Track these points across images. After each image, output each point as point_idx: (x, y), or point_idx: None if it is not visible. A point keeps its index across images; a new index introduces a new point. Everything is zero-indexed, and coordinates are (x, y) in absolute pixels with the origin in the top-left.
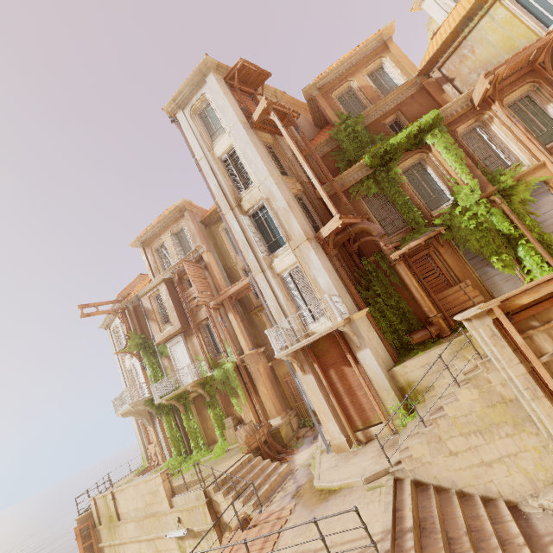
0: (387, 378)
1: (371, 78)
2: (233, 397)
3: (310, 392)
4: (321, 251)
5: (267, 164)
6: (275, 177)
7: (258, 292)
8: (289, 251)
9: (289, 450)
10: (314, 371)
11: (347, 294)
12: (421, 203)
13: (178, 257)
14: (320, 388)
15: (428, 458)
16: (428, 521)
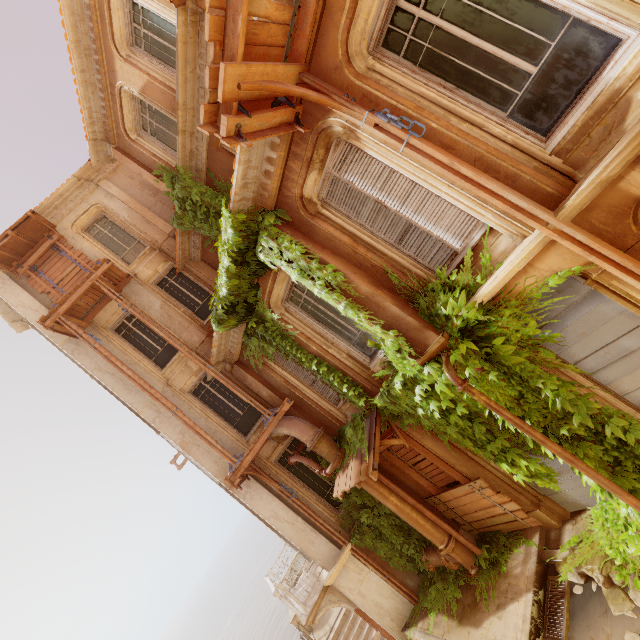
0: None
1: (140, 45)
2: None
3: None
4: (257, 488)
5: (129, 394)
6: (148, 409)
7: None
8: None
9: None
10: None
11: (316, 533)
12: (342, 360)
13: None
14: None
15: None
16: None
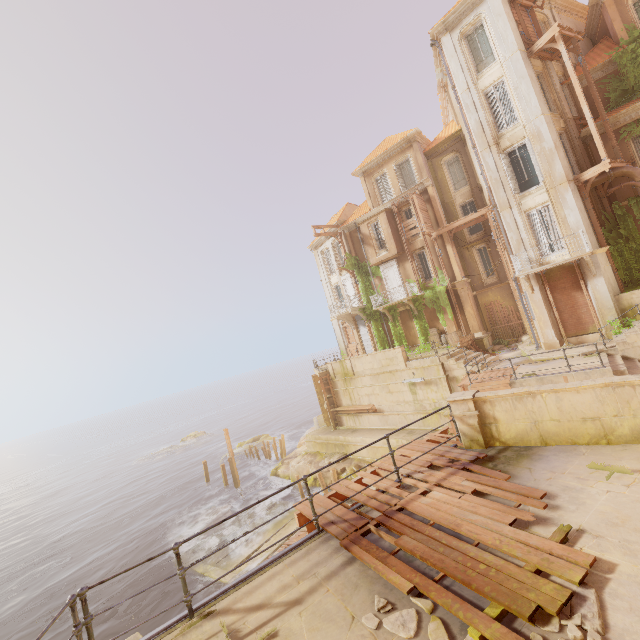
0: (613, 300)
1: None
2: (440, 313)
3: (534, 307)
4: (577, 193)
5: (540, 102)
6: (546, 116)
7: (501, 226)
8: (543, 190)
9: (491, 353)
10: (542, 292)
11: (593, 233)
12: None
13: (400, 188)
14: (544, 304)
15: (639, 344)
16: (632, 366)
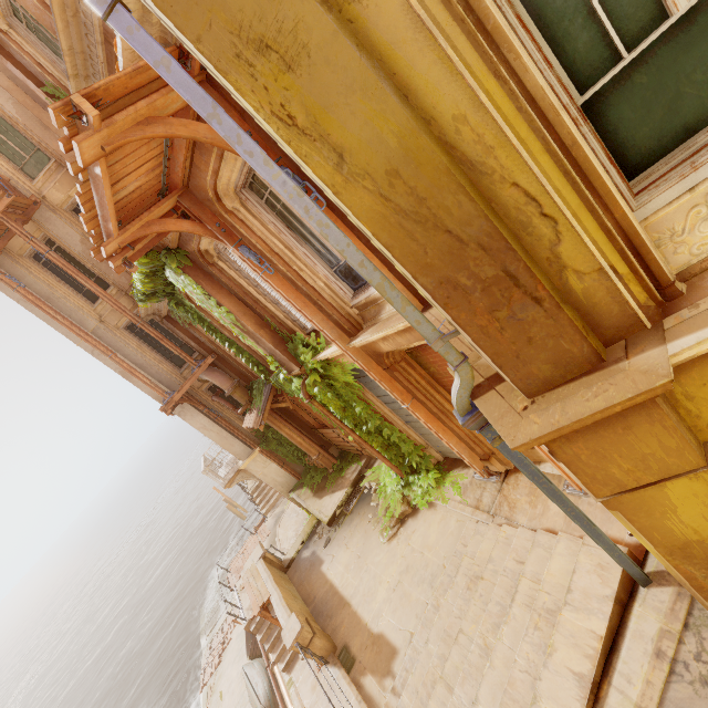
0: (288, 498)
1: None
2: None
3: None
4: (190, 409)
5: (63, 327)
6: (85, 342)
7: None
8: None
9: None
10: None
11: (235, 439)
12: (249, 346)
13: None
14: None
15: None
16: None
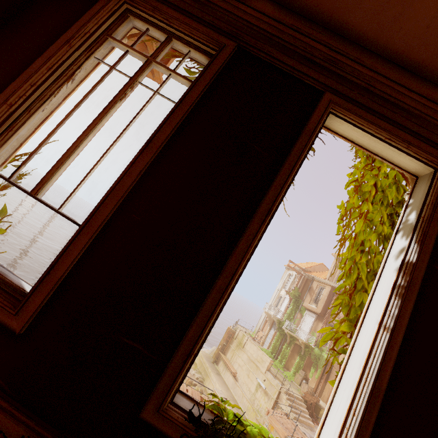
0: None
1: None
2: (314, 368)
3: None
4: None
5: None
6: None
7: None
8: None
9: (317, 421)
10: None
11: None
12: None
13: None
14: None
15: None
16: None
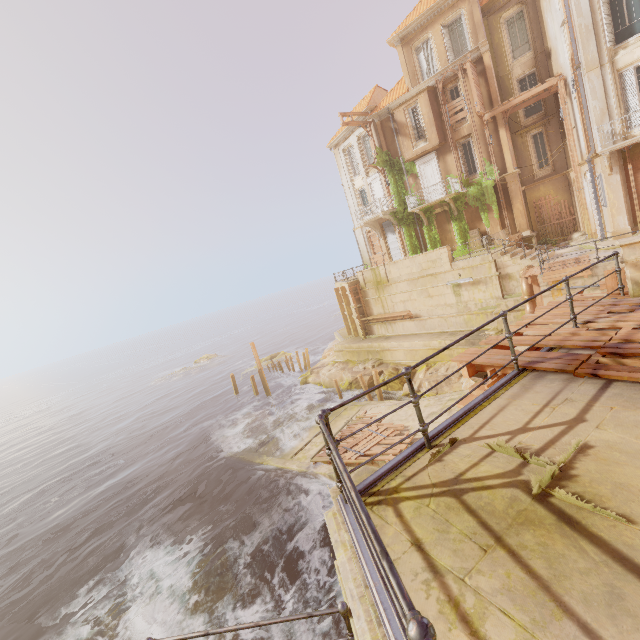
0: None
1: None
2: (484, 212)
3: (609, 191)
4: None
5: None
6: None
7: (582, 93)
8: None
9: None
10: (621, 173)
11: None
12: None
13: (447, 59)
14: (622, 187)
15: None
16: None
